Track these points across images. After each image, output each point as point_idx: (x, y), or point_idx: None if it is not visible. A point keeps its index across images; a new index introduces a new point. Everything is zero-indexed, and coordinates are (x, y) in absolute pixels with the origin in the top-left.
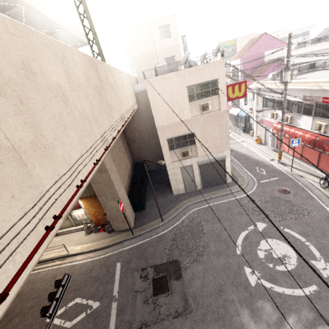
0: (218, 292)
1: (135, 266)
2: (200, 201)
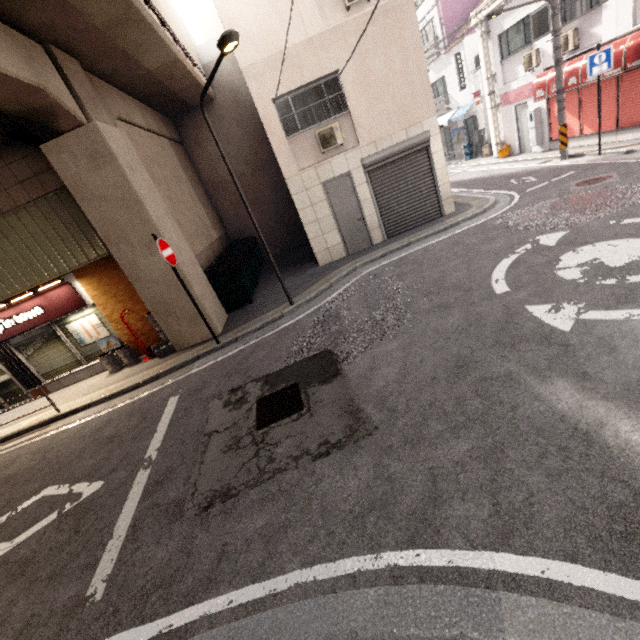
0: (454, 371)
1: (215, 390)
2: (383, 256)
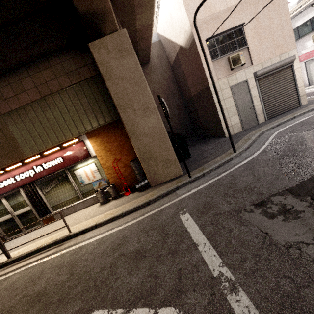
0: None
1: (230, 206)
2: (278, 125)
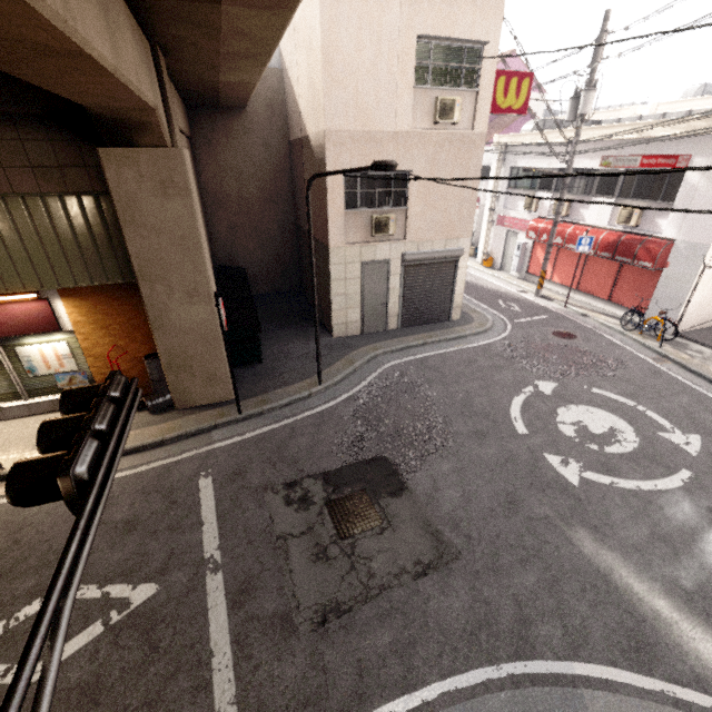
0: (507, 506)
1: (263, 479)
2: (401, 349)
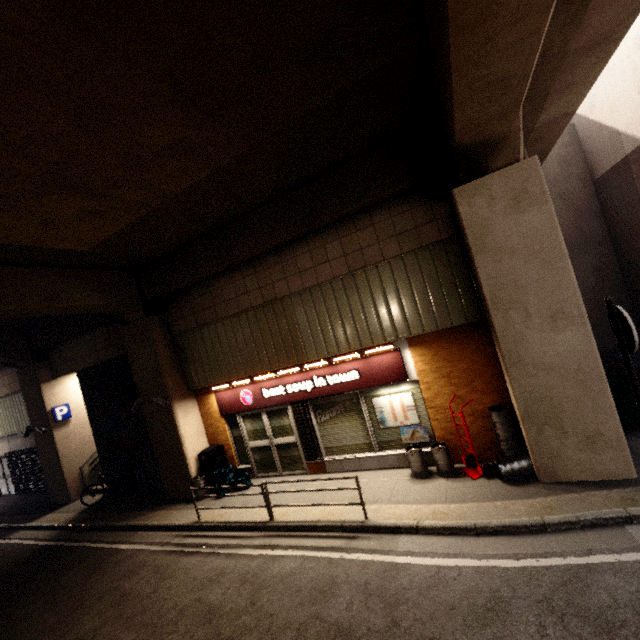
0: None
1: None
2: None
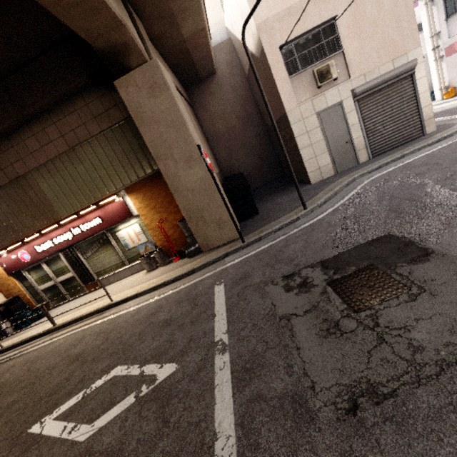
0: None
1: (263, 277)
2: (378, 167)
